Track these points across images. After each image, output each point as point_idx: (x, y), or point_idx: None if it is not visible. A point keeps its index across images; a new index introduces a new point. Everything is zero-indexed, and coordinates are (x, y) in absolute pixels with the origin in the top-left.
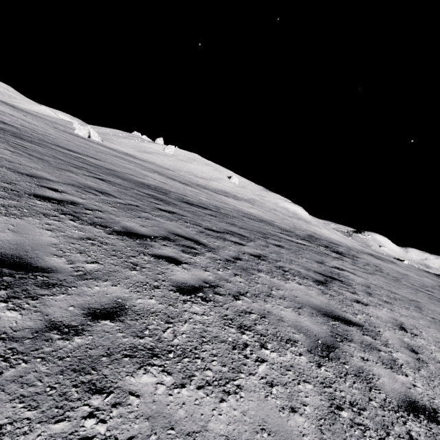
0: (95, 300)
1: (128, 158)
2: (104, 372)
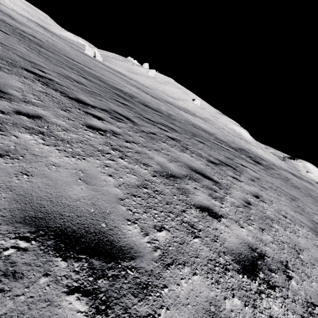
0: (25, 110)
1: (118, 75)
2: (6, 127)
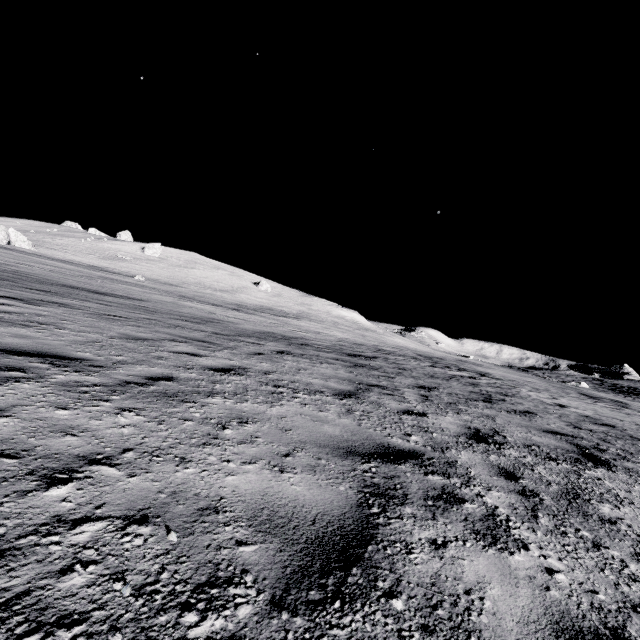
0: None
1: (115, 277)
2: None
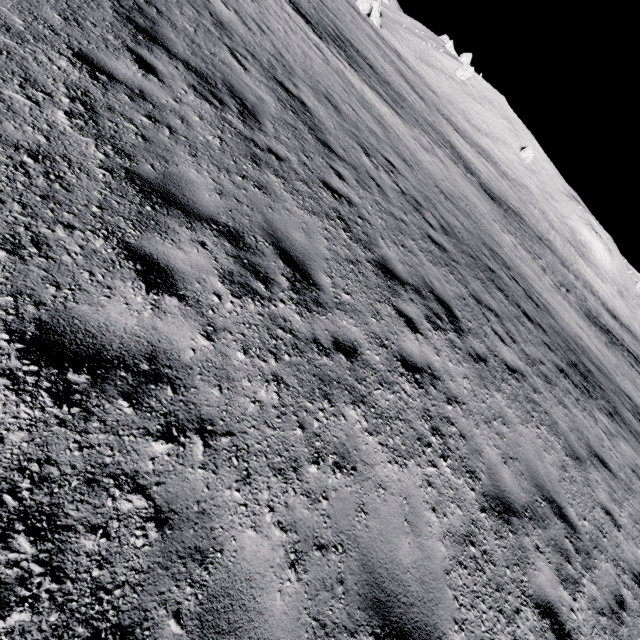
0: None
1: (387, 51)
2: None
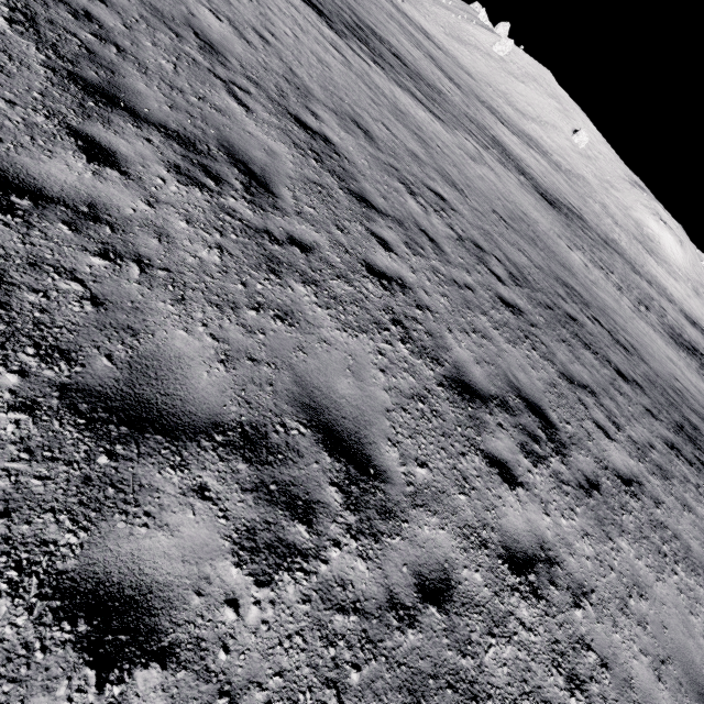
0: None
1: (412, 31)
2: None
